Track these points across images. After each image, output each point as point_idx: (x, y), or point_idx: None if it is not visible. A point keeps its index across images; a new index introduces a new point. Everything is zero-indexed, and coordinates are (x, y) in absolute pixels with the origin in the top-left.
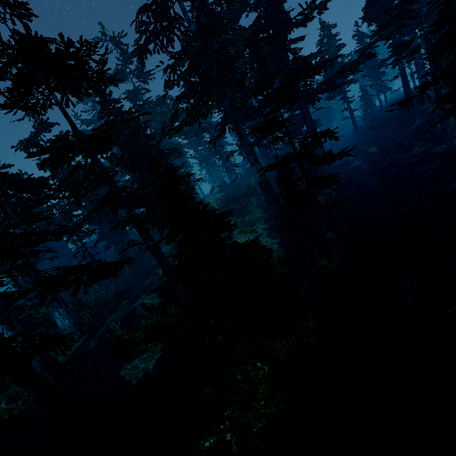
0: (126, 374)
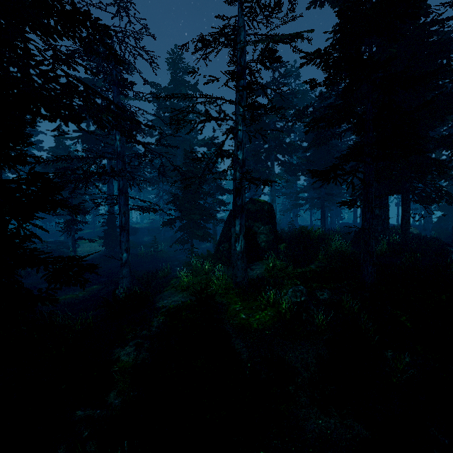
0: None
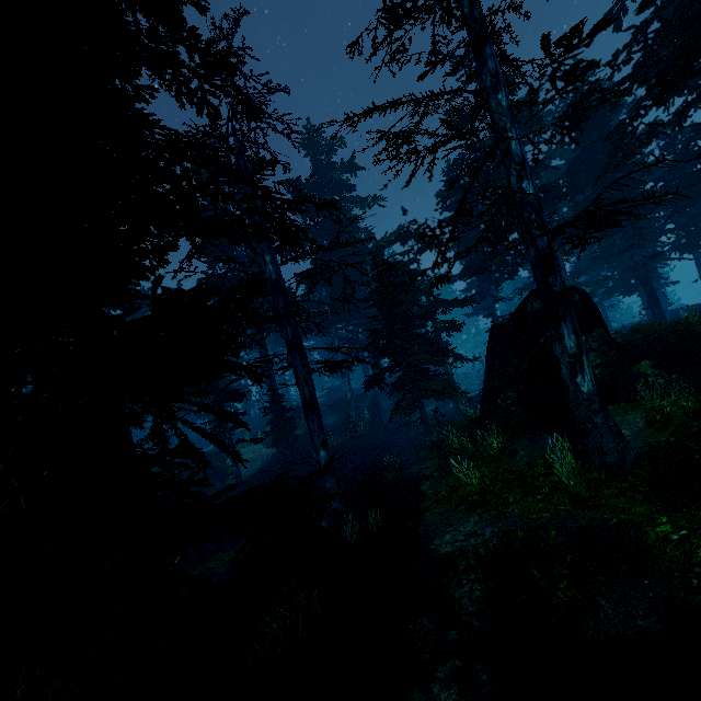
0: None
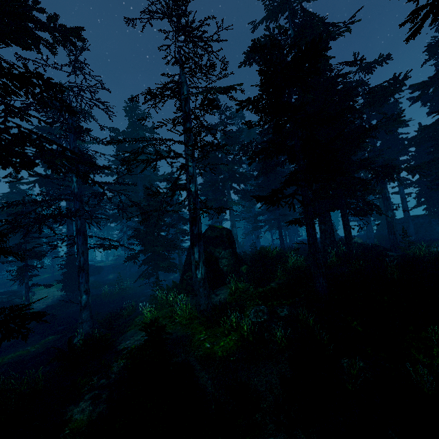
0: None
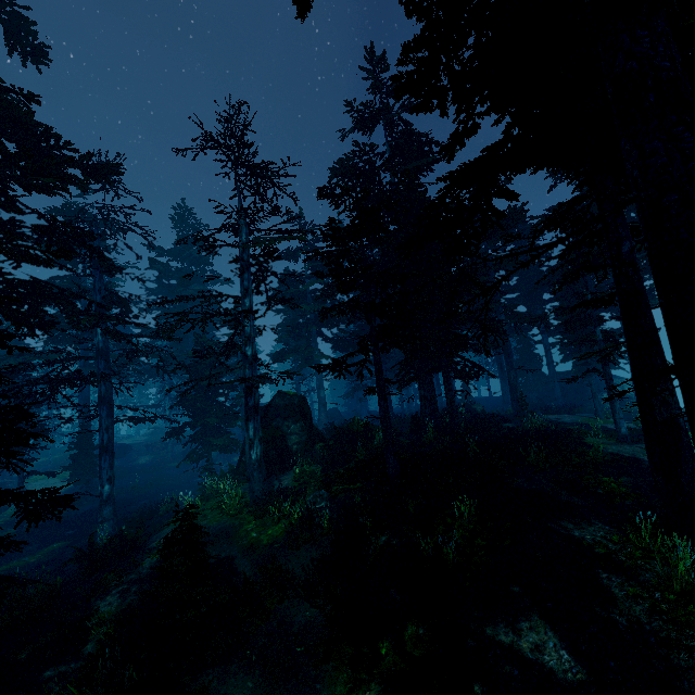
0: None
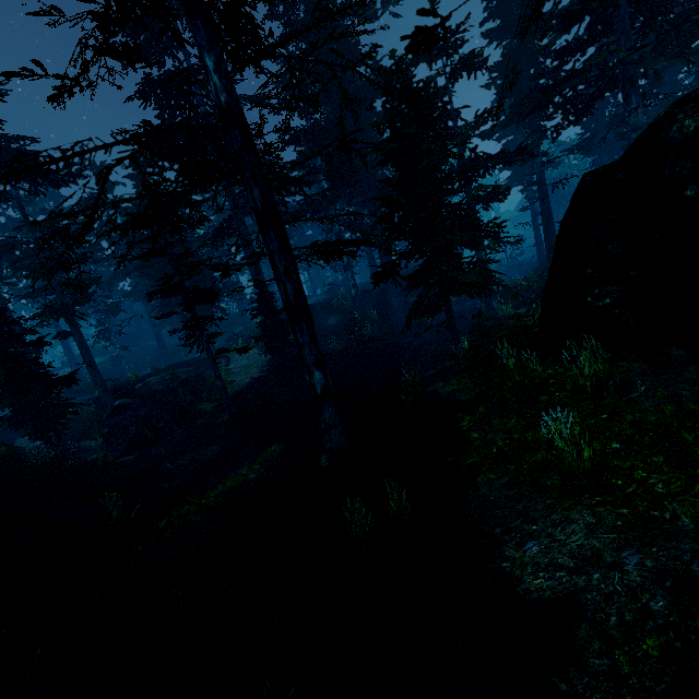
0: (19, 442)
